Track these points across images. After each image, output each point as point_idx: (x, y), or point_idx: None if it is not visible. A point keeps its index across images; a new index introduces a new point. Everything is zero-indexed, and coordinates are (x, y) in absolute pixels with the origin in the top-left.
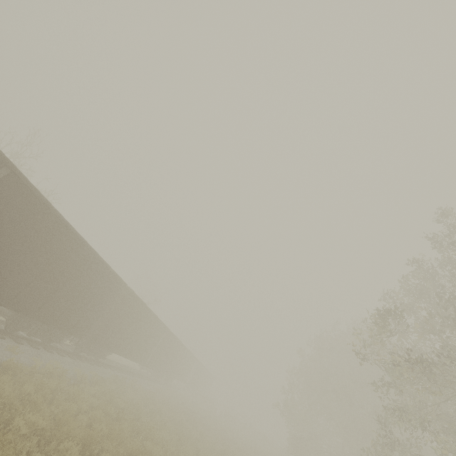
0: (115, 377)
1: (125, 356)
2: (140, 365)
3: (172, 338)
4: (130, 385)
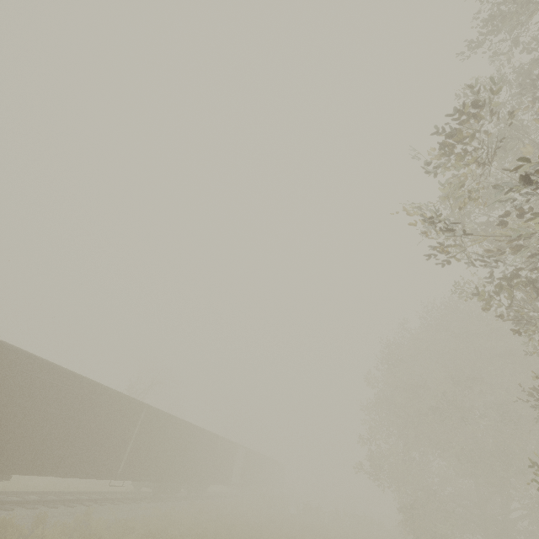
0: (3, 522)
1: (47, 473)
2: (133, 482)
3: (167, 421)
4: (69, 524)
